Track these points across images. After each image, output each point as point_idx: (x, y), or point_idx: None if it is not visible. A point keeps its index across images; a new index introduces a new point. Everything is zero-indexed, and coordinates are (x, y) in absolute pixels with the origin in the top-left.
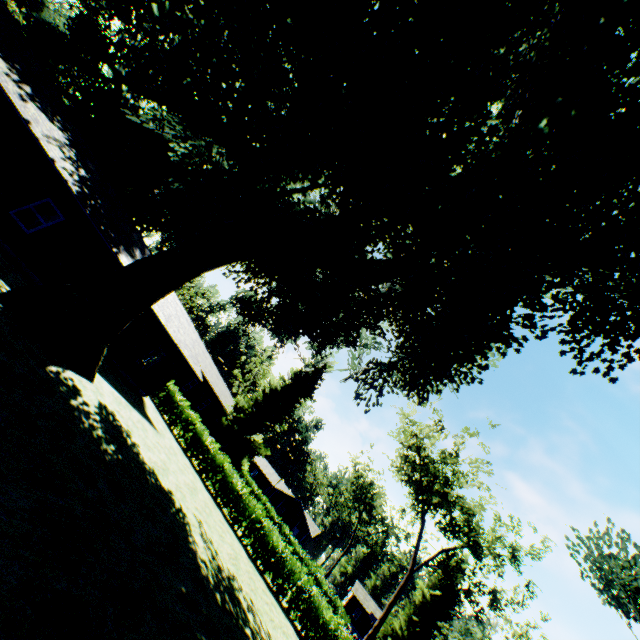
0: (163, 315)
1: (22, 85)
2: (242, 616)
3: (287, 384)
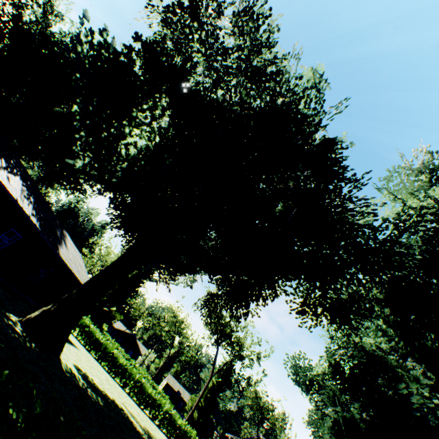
0: (78, 272)
1: (3, 164)
2: None
3: (136, 273)
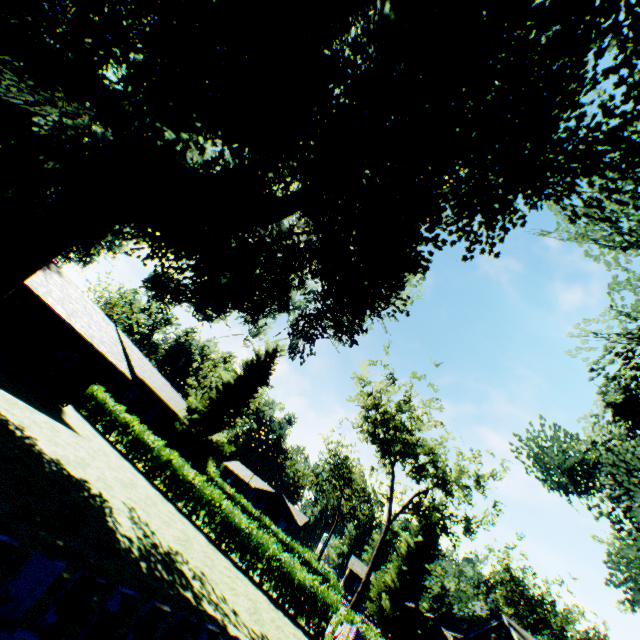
0: (63, 309)
1: None
2: (182, 582)
3: (240, 375)
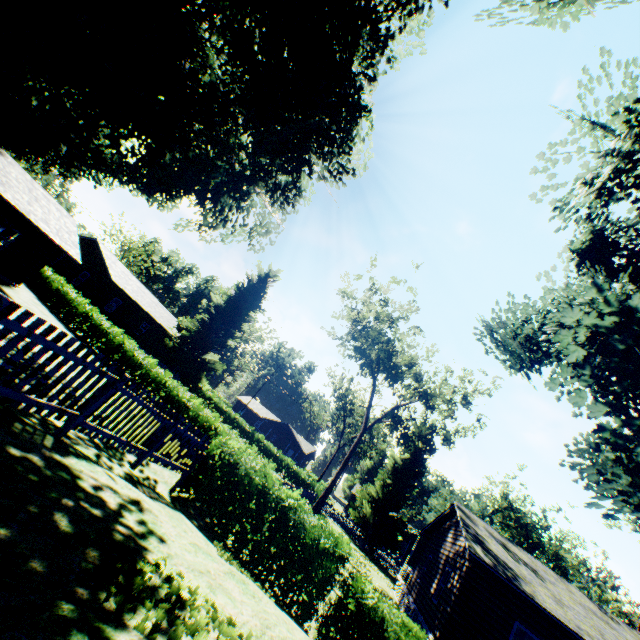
0: None
1: None
2: None
3: (230, 298)
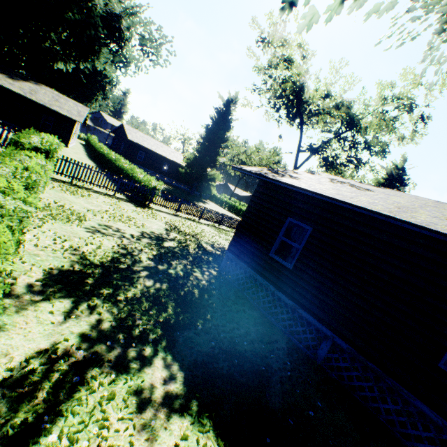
0: (21, 91)
1: None
2: None
3: (207, 128)
